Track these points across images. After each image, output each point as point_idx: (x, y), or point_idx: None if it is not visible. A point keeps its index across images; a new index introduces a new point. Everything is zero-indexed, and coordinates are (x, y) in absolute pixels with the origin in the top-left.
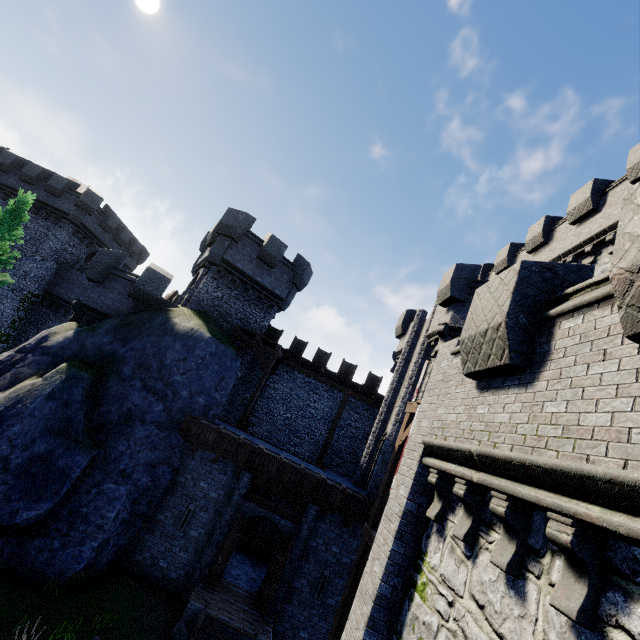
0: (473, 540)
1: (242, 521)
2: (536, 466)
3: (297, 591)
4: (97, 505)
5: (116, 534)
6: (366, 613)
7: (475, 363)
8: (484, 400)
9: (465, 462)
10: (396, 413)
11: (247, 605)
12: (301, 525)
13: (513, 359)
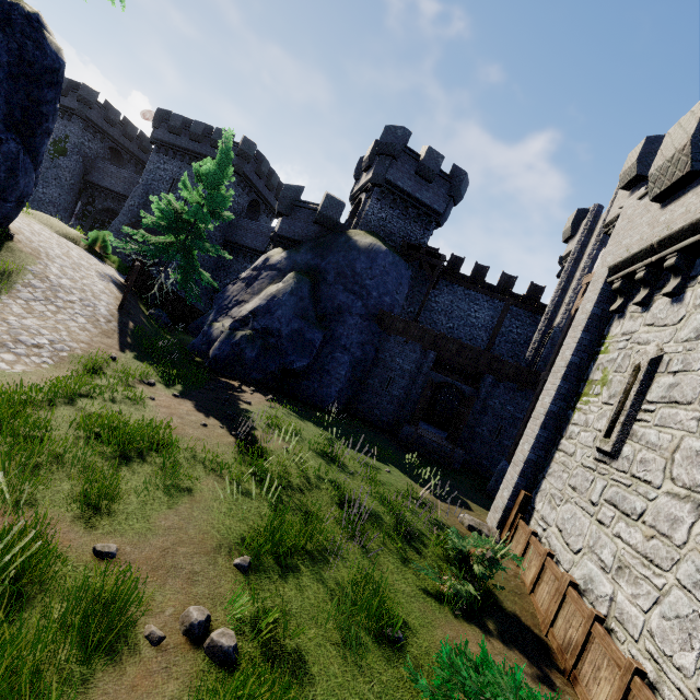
0: (648, 301)
1: (432, 385)
2: (699, 219)
3: (478, 435)
4: (333, 366)
5: (346, 387)
6: (560, 375)
7: (661, 185)
8: (666, 211)
9: (646, 257)
10: (566, 303)
11: (441, 439)
12: (479, 389)
13: (693, 166)
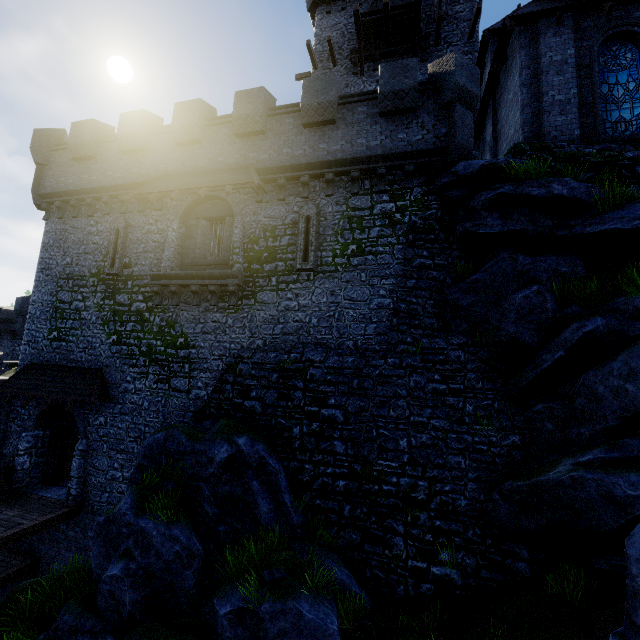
0: None
1: None
2: None
3: None
4: None
5: None
6: None
7: None
8: None
9: None
10: None
11: None
12: None
13: None
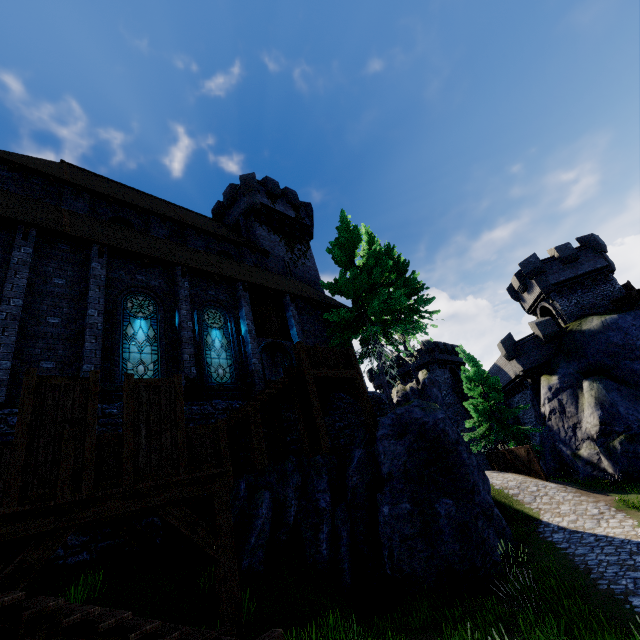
0: None
1: None
2: None
3: None
4: None
5: None
6: None
7: None
8: None
9: None
10: None
11: None
12: None
13: None
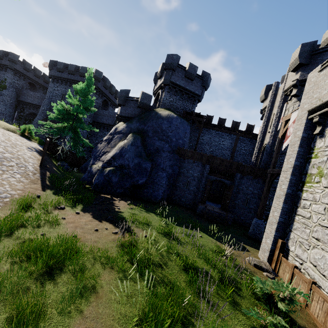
0: None
1: (210, 182)
2: None
3: (237, 204)
4: (158, 179)
5: (166, 189)
6: (289, 172)
7: None
8: None
9: None
10: (270, 132)
11: (218, 209)
12: (234, 181)
13: None
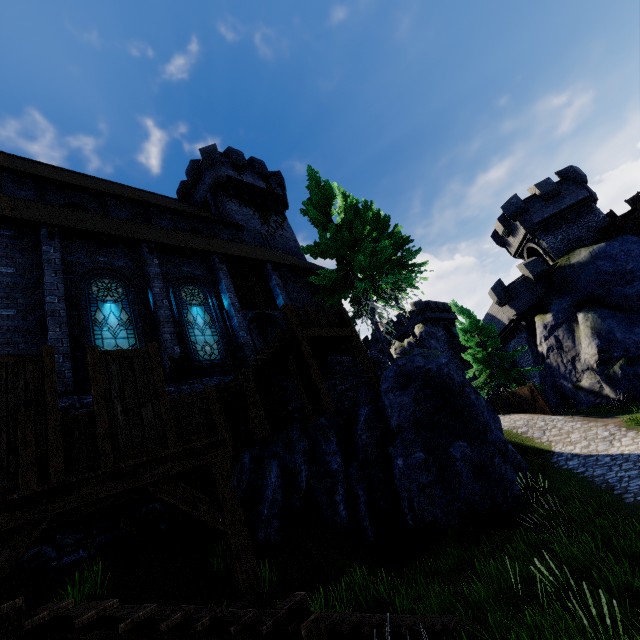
0: None
1: None
2: None
3: None
4: None
5: None
6: None
7: None
8: None
9: None
10: None
11: None
12: None
13: None
